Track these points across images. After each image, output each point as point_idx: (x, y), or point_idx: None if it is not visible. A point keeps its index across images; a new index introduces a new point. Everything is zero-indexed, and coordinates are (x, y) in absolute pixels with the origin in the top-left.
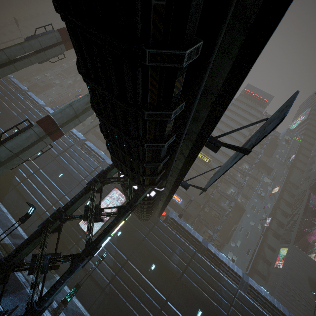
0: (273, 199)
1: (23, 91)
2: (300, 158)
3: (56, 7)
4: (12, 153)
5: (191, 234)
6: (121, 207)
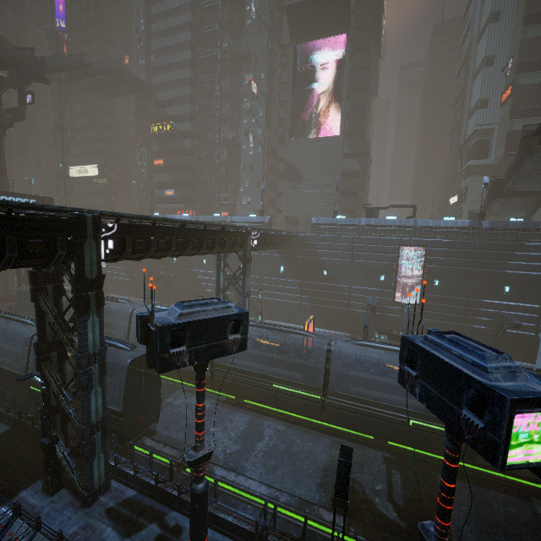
0: (263, 99)
1: None
2: None
3: None
4: None
5: None
6: None
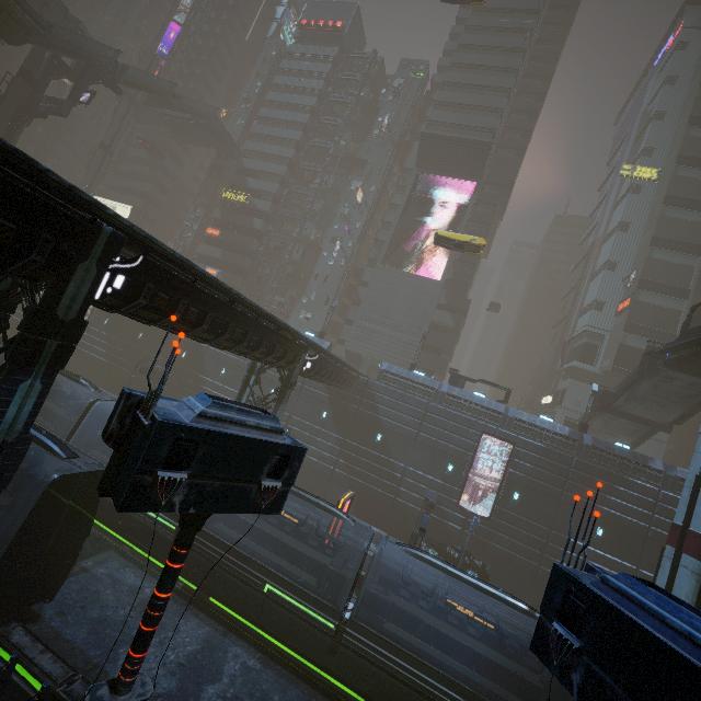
0: (365, 212)
1: None
2: (430, 113)
3: None
4: None
5: None
6: None
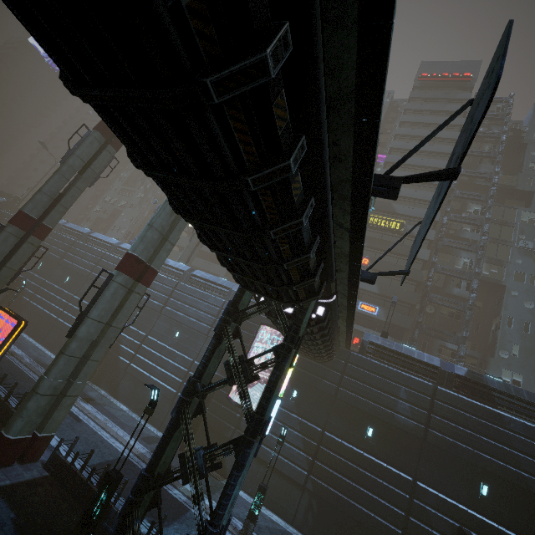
0: None
1: (86, 235)
2: None
3: (71, 89)
4: (102, 324)
5: (415, 359)
6: (278, 348)
